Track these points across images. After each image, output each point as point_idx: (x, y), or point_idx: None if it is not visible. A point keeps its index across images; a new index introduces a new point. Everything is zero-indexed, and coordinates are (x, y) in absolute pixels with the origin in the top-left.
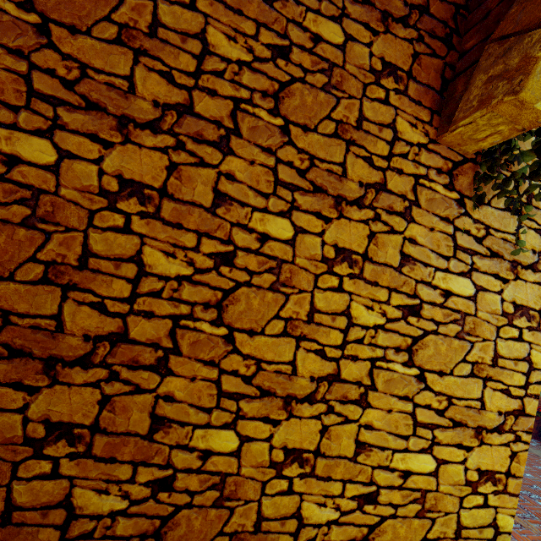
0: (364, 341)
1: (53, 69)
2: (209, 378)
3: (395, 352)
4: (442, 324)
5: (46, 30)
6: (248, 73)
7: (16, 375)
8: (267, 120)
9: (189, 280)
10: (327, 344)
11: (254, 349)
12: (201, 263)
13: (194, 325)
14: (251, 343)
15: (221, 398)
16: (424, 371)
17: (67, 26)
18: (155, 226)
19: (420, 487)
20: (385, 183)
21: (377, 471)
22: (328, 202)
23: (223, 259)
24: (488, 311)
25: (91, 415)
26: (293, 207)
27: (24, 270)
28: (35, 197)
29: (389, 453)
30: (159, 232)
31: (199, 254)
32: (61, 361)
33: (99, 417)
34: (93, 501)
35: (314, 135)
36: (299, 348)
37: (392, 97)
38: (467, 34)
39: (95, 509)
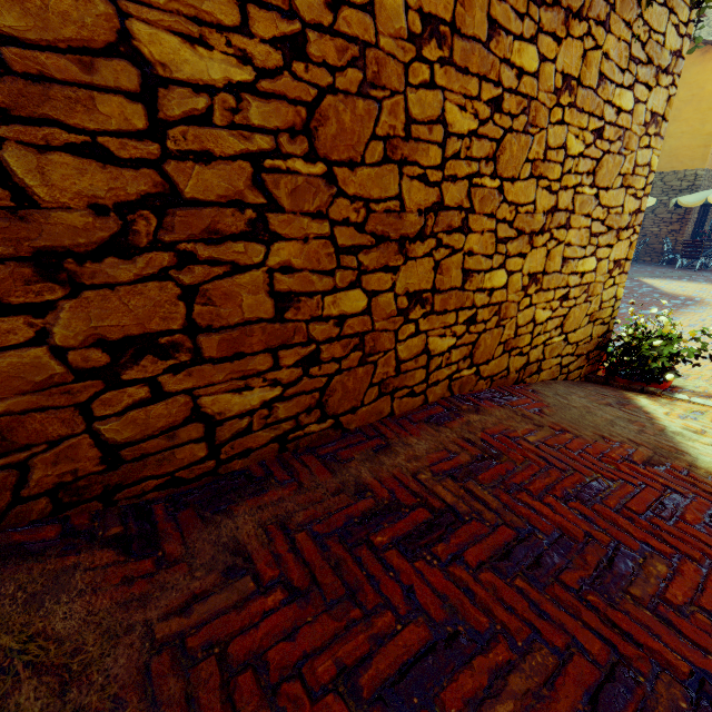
0: (572, 171)
1: None
2: (490, 229)
3: (586, 177)
4: (612, 143)
5: None
6: None
7: (383, 260)
8: None
9: (476, 135)
10: (552, 179)
11: (514, 196)
12: (482, 113)
13: (481, 181)
14: (512, 190)
15: (497, 245)
16: (599, 190)
17: None
18: (451, 76)
19: (588, 282)
20: None
21: (570, 277)
22: (560, 18)
23: (495, 105)
24: (637, 123)
25: (430, 281)
26: (539, 29)
27: (370, 152)
28: (361, 54)
29: (576, 262)
30: (453, 83)
31: (480, 103)
32: (407, 239)
33: (434, 281)
34: (438, 344)
35: None
36: (538, 188)
37: None
38: None
39: (440, 349)
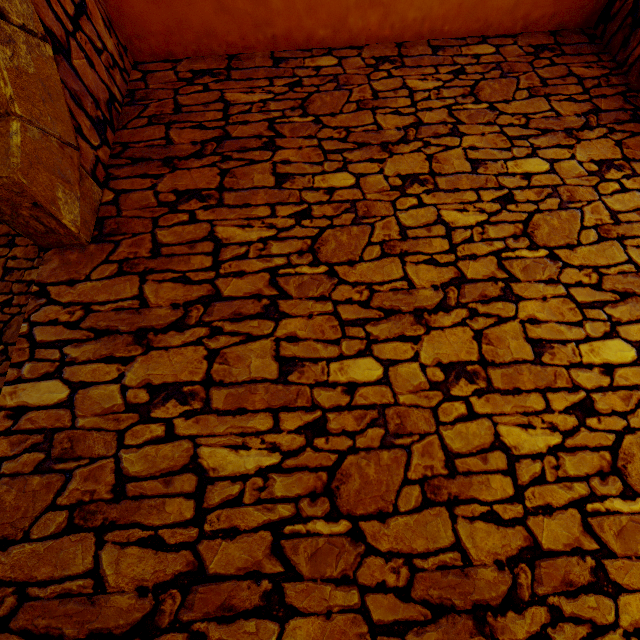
0: None
1: (349, 298)
2: None
3: None
4: None
5: (333, 273)
6: (491, 228)
7: None
8: (531, 256)
9: (563, 448)
10: None
11: None
12: (563, 423)
13: (604, 506)
14: None
15: None
16: None
17: (345, 263)
18: (496, 400)
19: None
20: None
21: None
22: None
23: (582, 409)
24: None
25: None
26: (613, 323)
27: (404, 498)
28: (381, 414)
29: None
30: (502, 406)
31: (553, 413)
32: (487, 608)
33: None
34: None
35: (582, 248)
36: None
37: (626, 183)
38: None
39: None
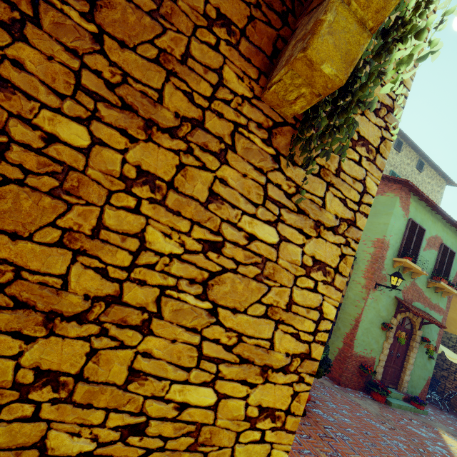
0: (156, 268)
1: None
2: None
3: (189, 284)
4: (243, 264)
5: None
6: None
7: None
8: (78, 22)
9: None
10: (112, 263)
11: (14, 254)
12: None
13: None
14: (12, 247)
15: None
16: (218, 306)
17: None
18: None
19: (196, 420)
20: (204, 121)
21: (150, 401)
22: (137, 122)
23: None
24: (288, 260)
25: None
26: (94, 117)
27: None
28: None
29: (166, 384)
30: None
31: None
32: None
33: None
34: None
35: (132, 54)
36: (76, 263)
37: (223, 46)
38: (300, 16)
39: None
